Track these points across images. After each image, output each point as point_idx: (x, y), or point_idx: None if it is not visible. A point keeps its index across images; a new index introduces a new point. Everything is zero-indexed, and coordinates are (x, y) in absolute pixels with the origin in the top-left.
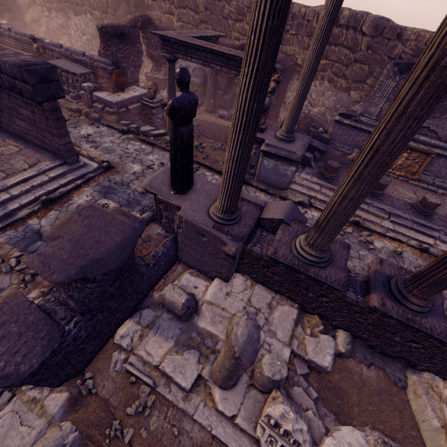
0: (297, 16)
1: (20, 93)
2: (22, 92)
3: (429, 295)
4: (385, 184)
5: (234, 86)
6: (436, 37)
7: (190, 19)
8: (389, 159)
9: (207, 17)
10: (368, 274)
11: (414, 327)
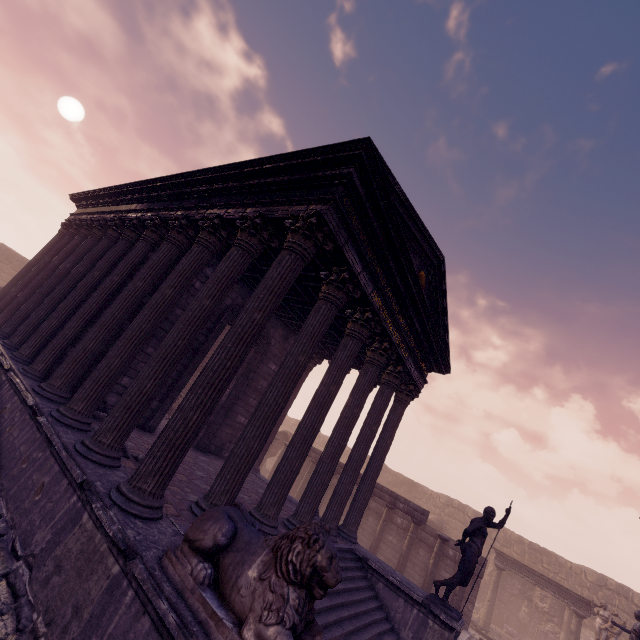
0: (563, 565)
1: None
2: None
3: None
4: None
5: (509, 603)
6: None
7: (457, 527)
8: None
9: None
10: None
11: None
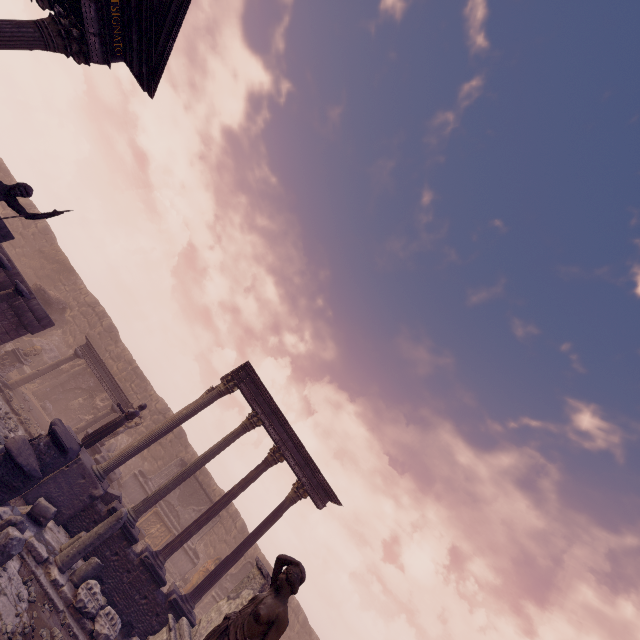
0: (148, 391)
1: (21, 315)
2: (24, 317)
3: (168, 555)
4: (144, 535)
5: (72, 393)
6: (208, 450)
7: (82, 326)
8: (187, 477)
9: (95, 337)
10: (141, 550)
11: (156, 572)
